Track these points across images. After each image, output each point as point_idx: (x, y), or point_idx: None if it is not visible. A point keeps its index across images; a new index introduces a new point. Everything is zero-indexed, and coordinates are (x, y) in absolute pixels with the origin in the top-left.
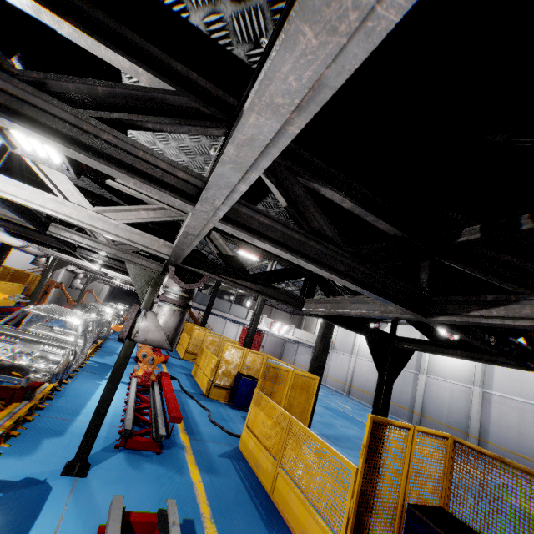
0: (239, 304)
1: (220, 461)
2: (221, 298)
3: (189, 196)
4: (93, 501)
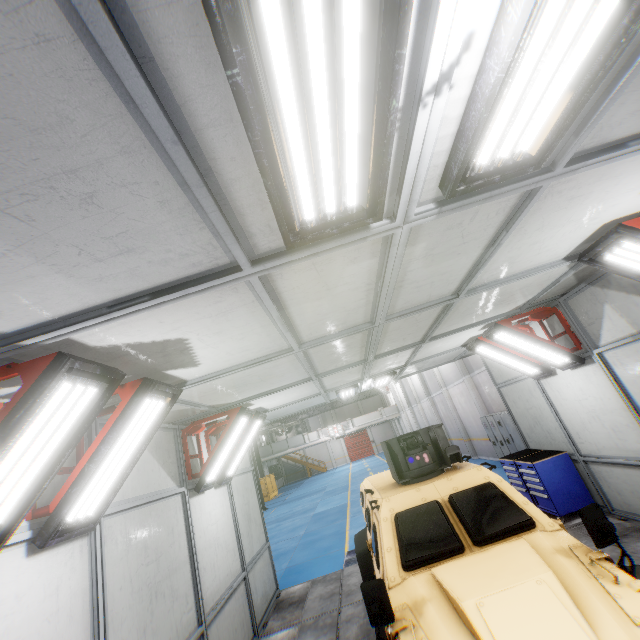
0: (326, 422)
1: None
2: (308, 427)
3: None
4: None
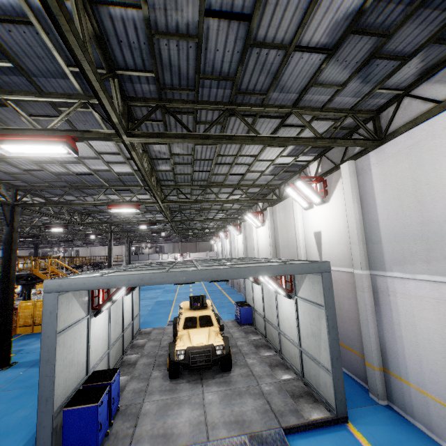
0: (175, 248)
1: None
2: (163, 249)
3: None
4: None
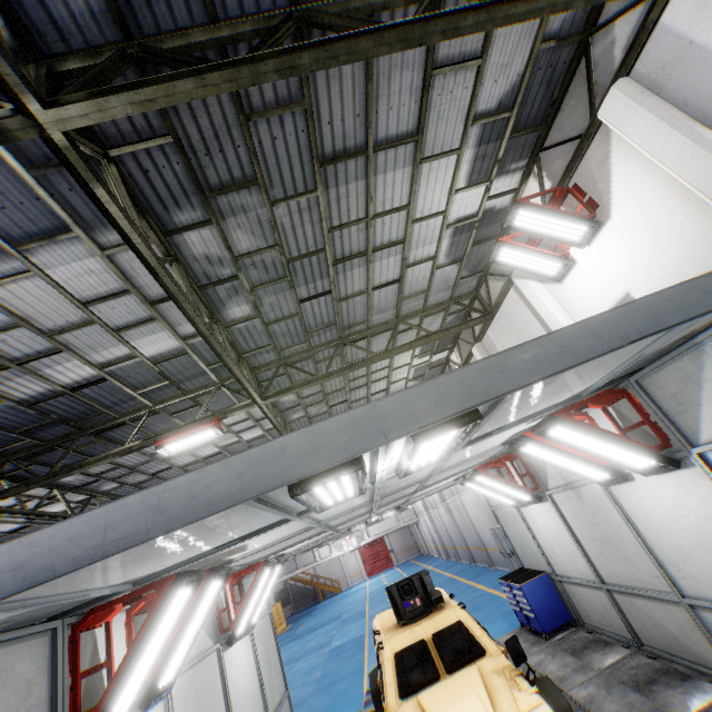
0: None
1: None
2: None
3: None
4: None
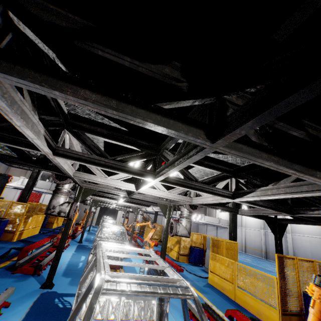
0: None
1: (205, 289)
2: None
3: (230, 197)
4: (172, 303)
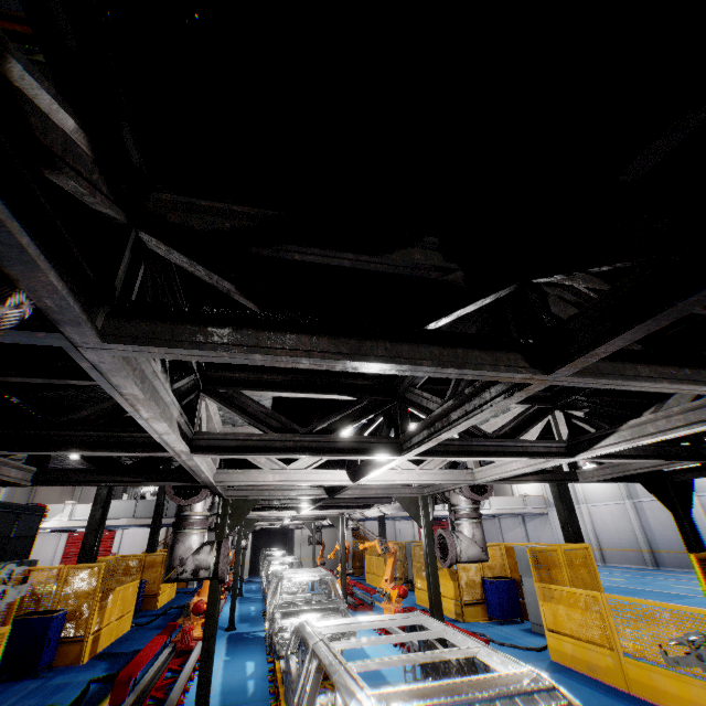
0: None
1: (551, 677)
2: None
3: (564, 453)
4: None
